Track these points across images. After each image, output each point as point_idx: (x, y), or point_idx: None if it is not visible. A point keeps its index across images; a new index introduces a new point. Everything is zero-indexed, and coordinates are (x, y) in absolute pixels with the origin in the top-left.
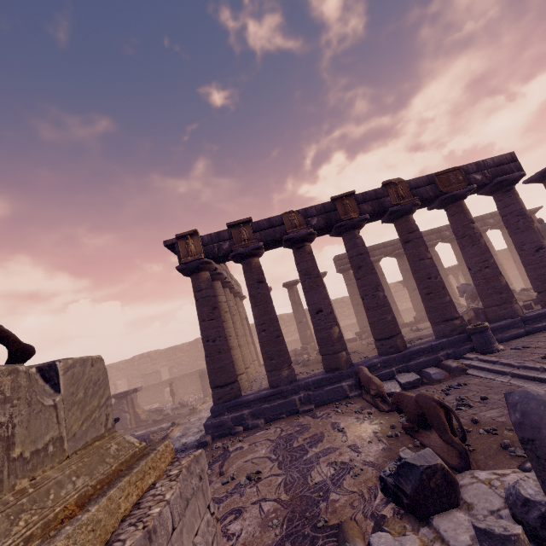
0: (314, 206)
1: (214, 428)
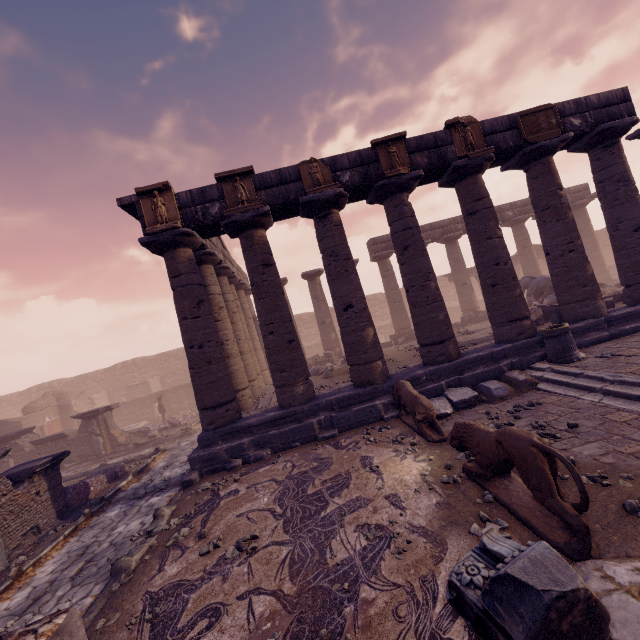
0: (346, 154)
1: (202, 462)
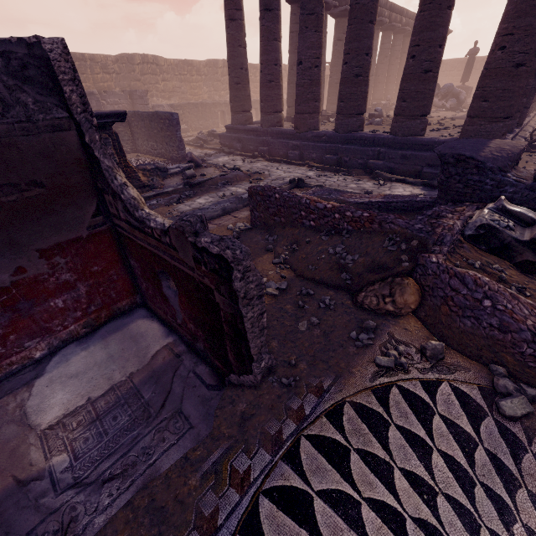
0: None
1: None
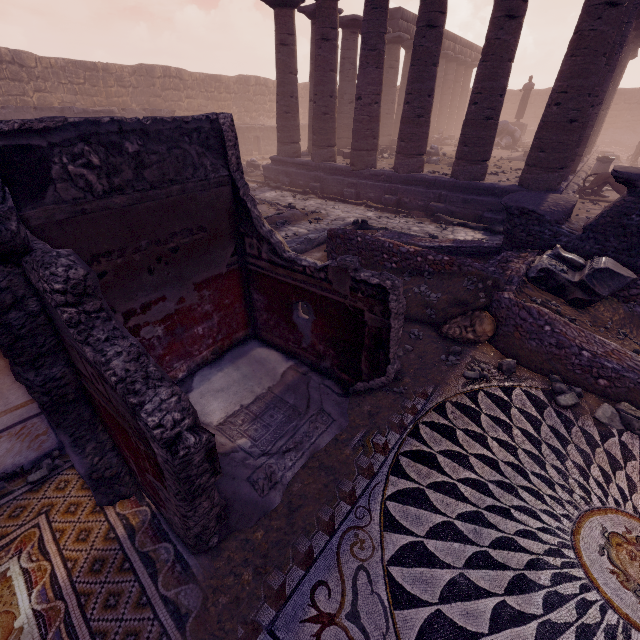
0: None
1: None
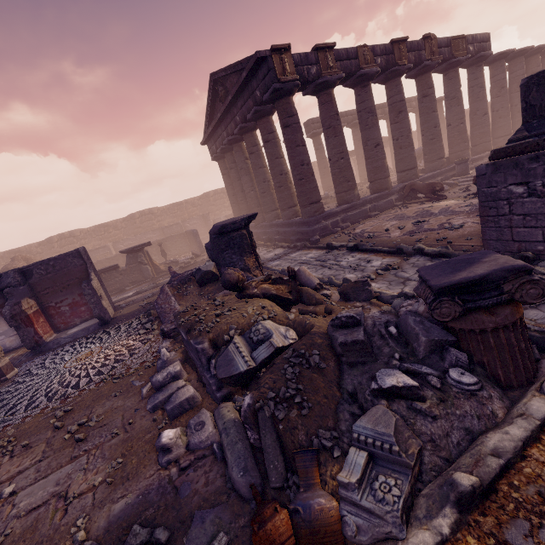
0: (379, 46)
1: (320, 231)
